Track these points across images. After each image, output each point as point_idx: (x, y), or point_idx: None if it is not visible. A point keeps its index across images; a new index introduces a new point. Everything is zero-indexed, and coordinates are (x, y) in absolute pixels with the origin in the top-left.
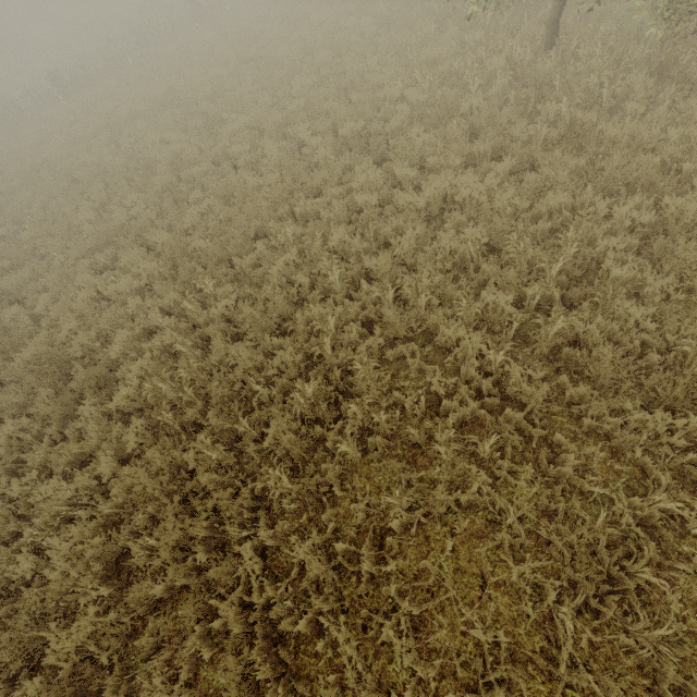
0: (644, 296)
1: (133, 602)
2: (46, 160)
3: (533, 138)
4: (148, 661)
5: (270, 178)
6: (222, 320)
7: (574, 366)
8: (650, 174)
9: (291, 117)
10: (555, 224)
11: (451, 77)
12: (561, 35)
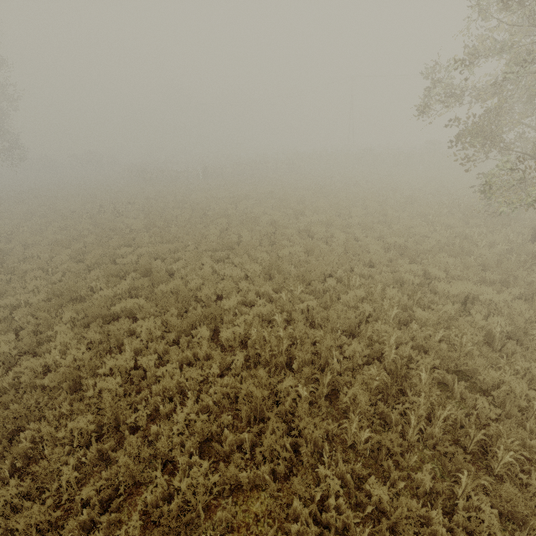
0: None
1: (229, 475)
2: (188, 200)
3: (533, 282)
4: (226, 535)
5: (339, 248)
6: (301, 313)
7: None
8: None
9: (349, 224)
10: None
11: (461, 236)
12: None
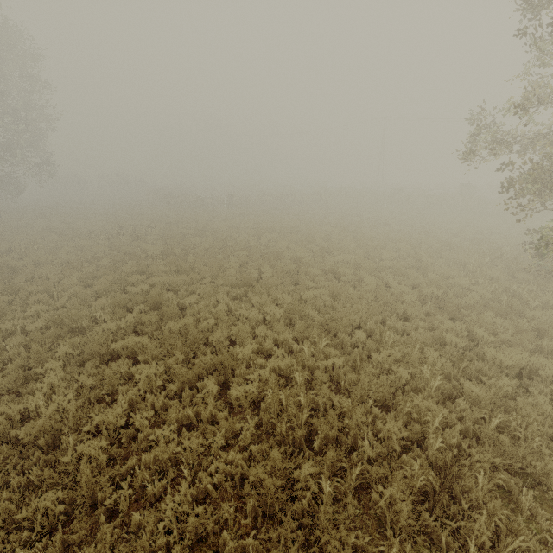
0: None
1: None
2: (210, 228)
3: None
4: None
5: (369, 295)
6: (324, 371)
7: None
8: None
9: (380, 267)
10: None
11: (507, 291)
12: None
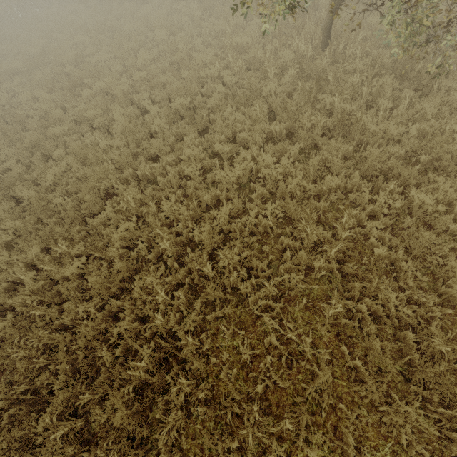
0: (398, 269)
1: None
2: None
3: (315, 125)
4: None
5: (117, 142)
6: (76, 277)
7: (350, 331)
8: (400, 169)
9: (136, 85)
10: (333, 198)
11: (255, 62)
12: (332, 36)
